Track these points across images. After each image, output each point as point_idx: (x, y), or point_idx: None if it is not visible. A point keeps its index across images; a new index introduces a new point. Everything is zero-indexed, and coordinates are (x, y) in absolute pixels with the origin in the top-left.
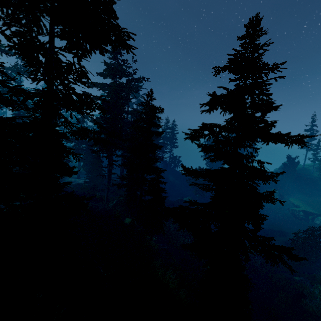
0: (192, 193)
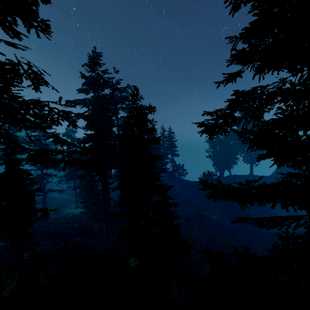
0: (206, 202)
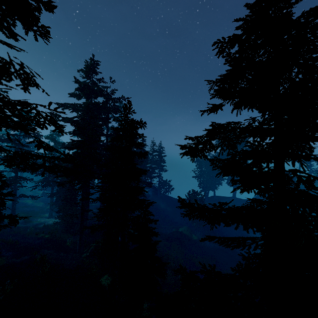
0: (188, 221)
